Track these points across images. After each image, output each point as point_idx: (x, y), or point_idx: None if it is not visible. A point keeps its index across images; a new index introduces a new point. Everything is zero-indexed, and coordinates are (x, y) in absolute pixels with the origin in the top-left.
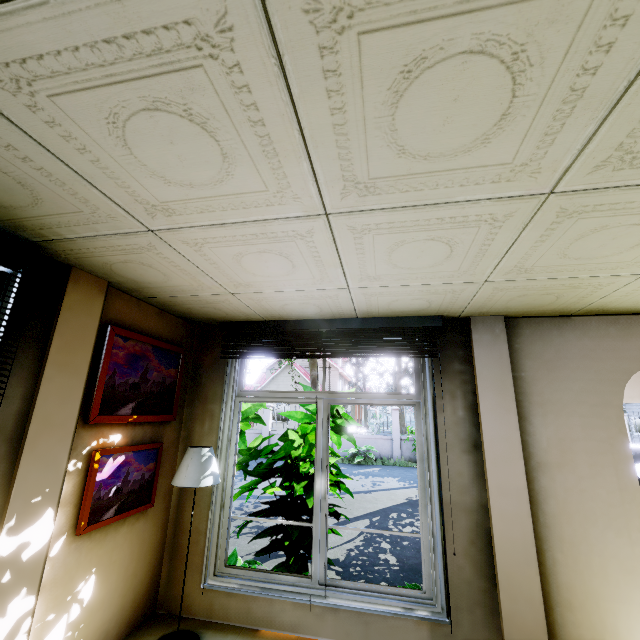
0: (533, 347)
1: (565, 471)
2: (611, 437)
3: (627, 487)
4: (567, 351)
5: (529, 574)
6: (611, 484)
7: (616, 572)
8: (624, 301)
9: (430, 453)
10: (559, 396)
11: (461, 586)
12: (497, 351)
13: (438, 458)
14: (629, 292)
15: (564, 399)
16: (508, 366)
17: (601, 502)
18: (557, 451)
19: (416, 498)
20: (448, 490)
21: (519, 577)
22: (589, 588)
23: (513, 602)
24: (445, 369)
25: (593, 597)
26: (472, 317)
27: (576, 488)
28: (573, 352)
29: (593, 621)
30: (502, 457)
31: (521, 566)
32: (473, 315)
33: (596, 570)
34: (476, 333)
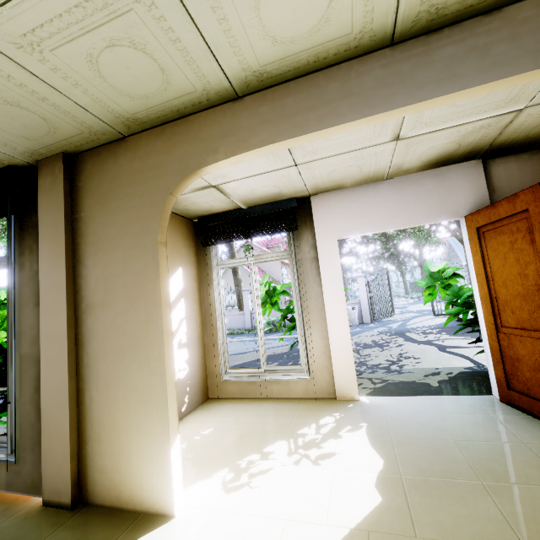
0: (92, 182)
1: (106, 310)
2: (145, 266)
3: (153, 317)
4: (119, 179)
5: (62, 414)
6: (140, 316)
7: (135, 403)
8: (107, 96)
9: (9, 311)
10: (108, 231)
11: (28, 430)
12: (55, 194)
13: (14, 315)
14: (62, 76)
15: (112, 234)
16: (62, 208)
17: (131, 336)
18: (102, 290)
19: (279, 353)
20: (23, 344)
21: (55, 417)
22: (114, 421)
23: (49, 440)
24: (27, 224)
25: (116, 429)
26: (39, 161)
27: (113, 325)
28: (124, 179)
29: (114, 451)
30: (51, 305)
31: (57, 407)
32: (37, 158)
33: (121, 403)
34: (41, 178)
